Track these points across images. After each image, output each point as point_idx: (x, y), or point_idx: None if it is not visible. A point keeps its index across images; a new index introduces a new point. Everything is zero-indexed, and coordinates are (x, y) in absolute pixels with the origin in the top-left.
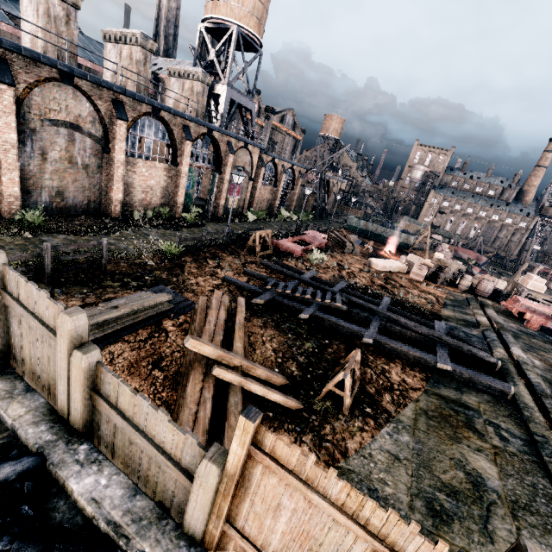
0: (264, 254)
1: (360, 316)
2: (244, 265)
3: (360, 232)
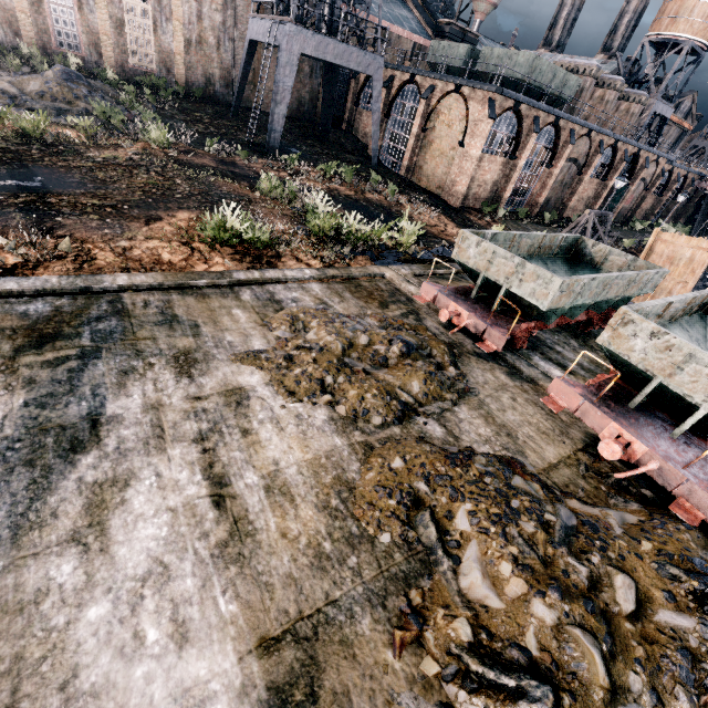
0: None
1: None
2: None
3: None
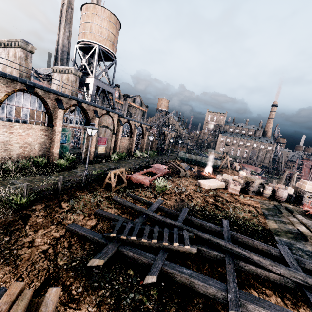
0: (119, 188)
1: (210, 254)
2: (98, 202)
3: (187, 160)
